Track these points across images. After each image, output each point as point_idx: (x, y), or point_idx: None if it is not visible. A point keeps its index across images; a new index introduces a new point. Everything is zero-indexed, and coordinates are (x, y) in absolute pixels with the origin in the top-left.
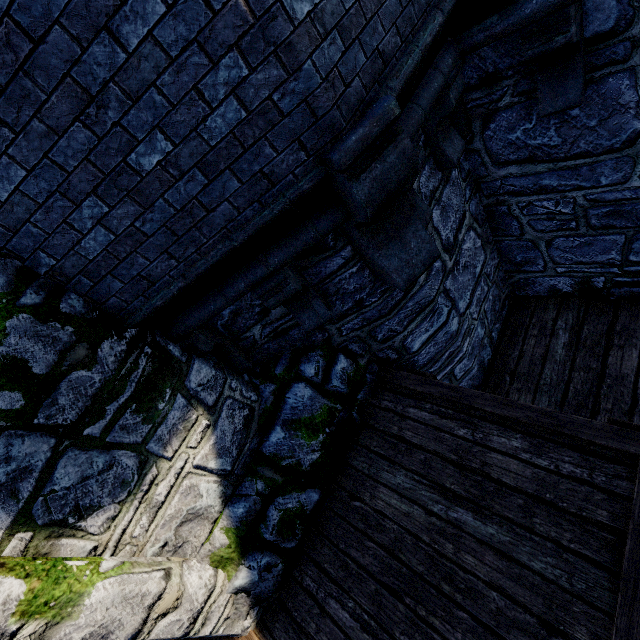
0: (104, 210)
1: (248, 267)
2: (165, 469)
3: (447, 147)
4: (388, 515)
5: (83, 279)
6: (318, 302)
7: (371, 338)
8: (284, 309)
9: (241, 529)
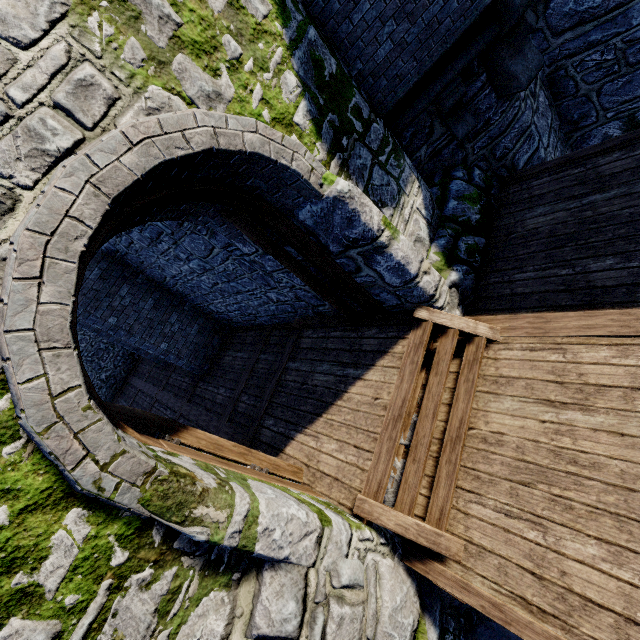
0: (394, 28)
1: (442, 76)
2: (406, 201)
3: (528, 18)
4: (539, 227)
5: (370, 79)
6: (468, 114)
7: (492, 157)
8: (442, 130)
9: (445, 252)
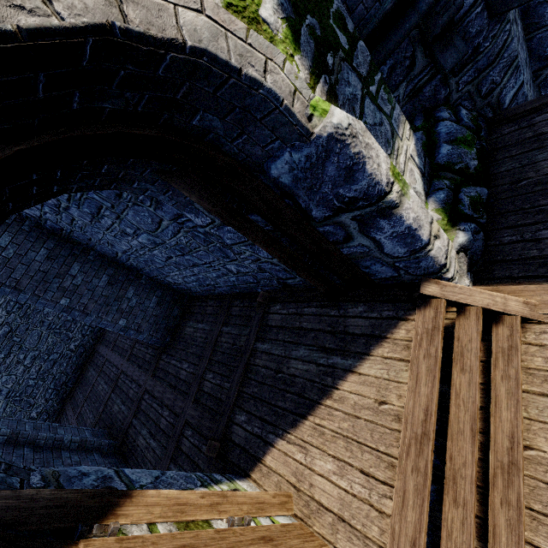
0: None
1: None
2: (400, 146)
3: None
4: None
5: None
6: (458, 38)
7: (477, 93)
8: (424, 61)
9: (446, 208)
